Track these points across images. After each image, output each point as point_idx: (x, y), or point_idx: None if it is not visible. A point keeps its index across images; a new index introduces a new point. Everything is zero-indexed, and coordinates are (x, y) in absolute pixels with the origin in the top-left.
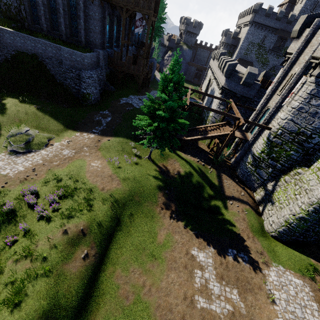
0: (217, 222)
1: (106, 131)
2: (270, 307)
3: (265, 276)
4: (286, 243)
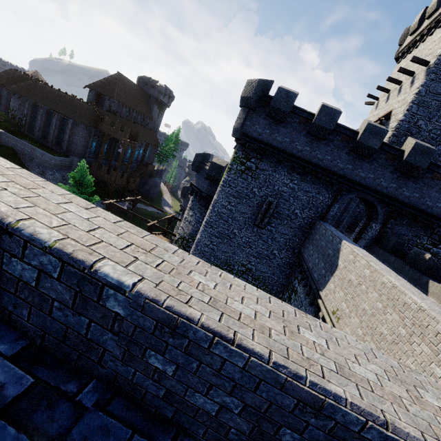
0: None
1: None
2: None
3: None
4: None
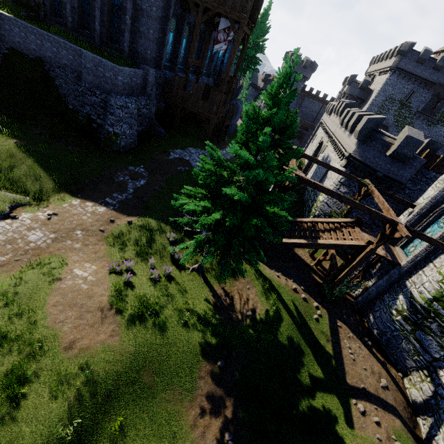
0: None
1: (131, 203)
2: None
3: None
4: None
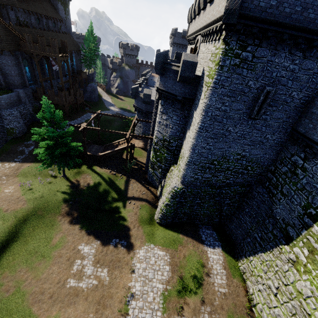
0: (112, 220)
1: (28, 158)
2: (129, 275)
3: (134, 254)
4: (167, 226)
